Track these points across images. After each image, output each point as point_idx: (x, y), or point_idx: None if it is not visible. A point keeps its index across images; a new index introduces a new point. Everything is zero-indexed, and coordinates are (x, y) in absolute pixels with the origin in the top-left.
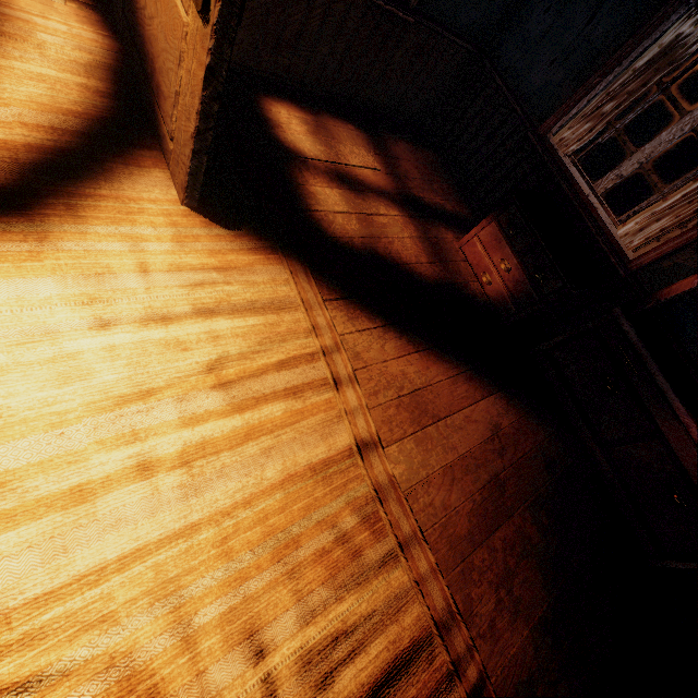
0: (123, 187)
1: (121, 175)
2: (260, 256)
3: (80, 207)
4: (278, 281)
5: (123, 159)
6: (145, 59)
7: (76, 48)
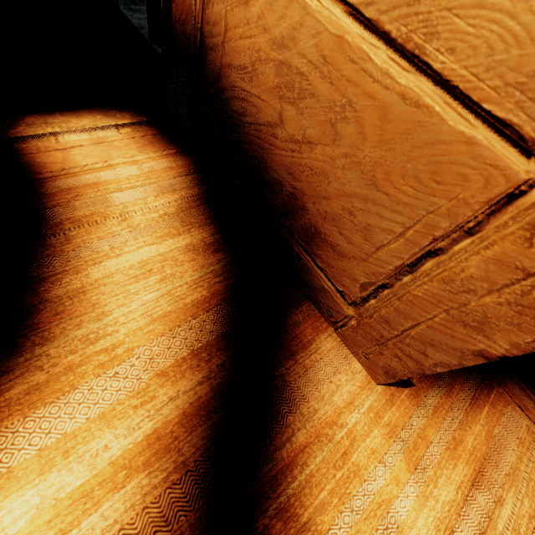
0: (311, 404)
1: (297, 381)
2: (485, 409)
3: (294, 502)
4: (525, 440)
5: (284, 348)
6: (264, 186)
7: (158, 192)
